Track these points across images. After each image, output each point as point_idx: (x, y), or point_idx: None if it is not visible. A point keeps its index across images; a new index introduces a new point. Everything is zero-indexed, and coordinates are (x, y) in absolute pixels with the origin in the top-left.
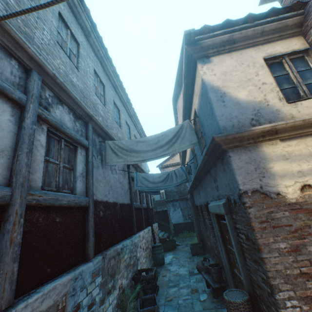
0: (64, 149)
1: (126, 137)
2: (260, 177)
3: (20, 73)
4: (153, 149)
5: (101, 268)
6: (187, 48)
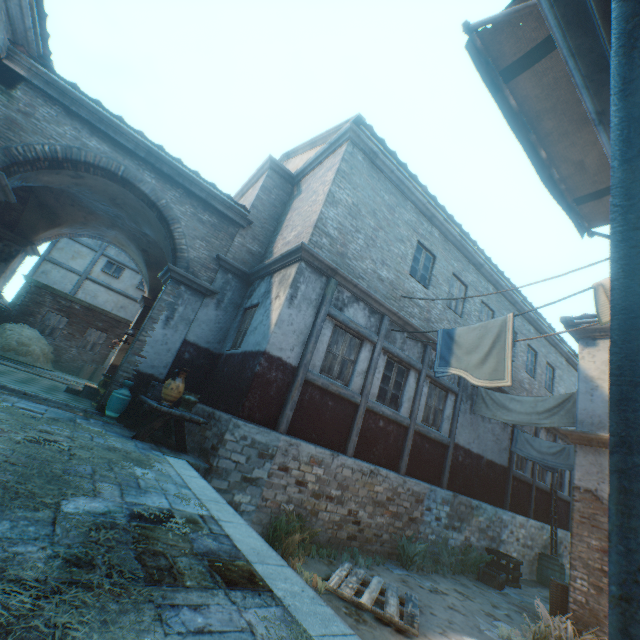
0: (437, 395)
1: (522, 372)
2: (599, 481)
3: (421, 349)
4: (527, 412)
5: (450, 502)
6: (566, 328)
